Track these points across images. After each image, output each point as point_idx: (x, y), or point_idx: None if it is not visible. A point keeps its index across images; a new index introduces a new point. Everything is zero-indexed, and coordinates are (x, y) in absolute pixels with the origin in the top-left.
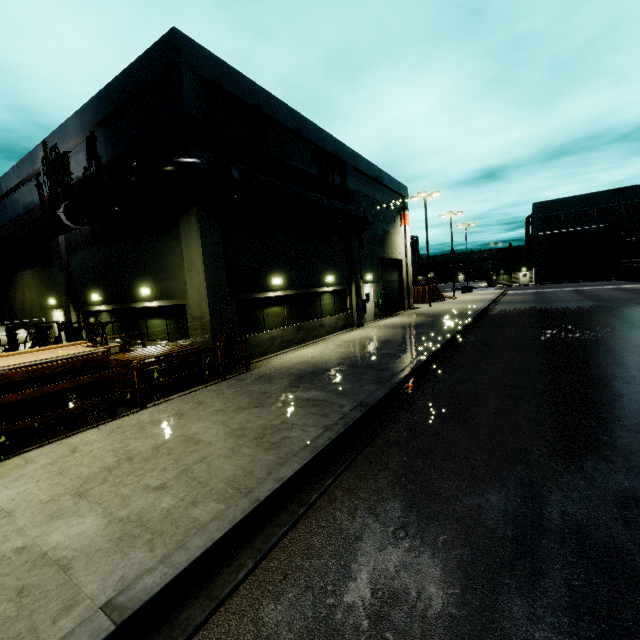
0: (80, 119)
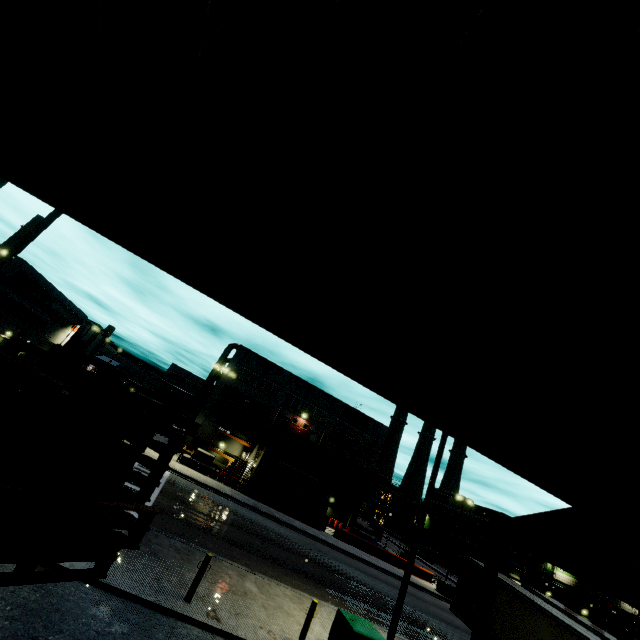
0: None
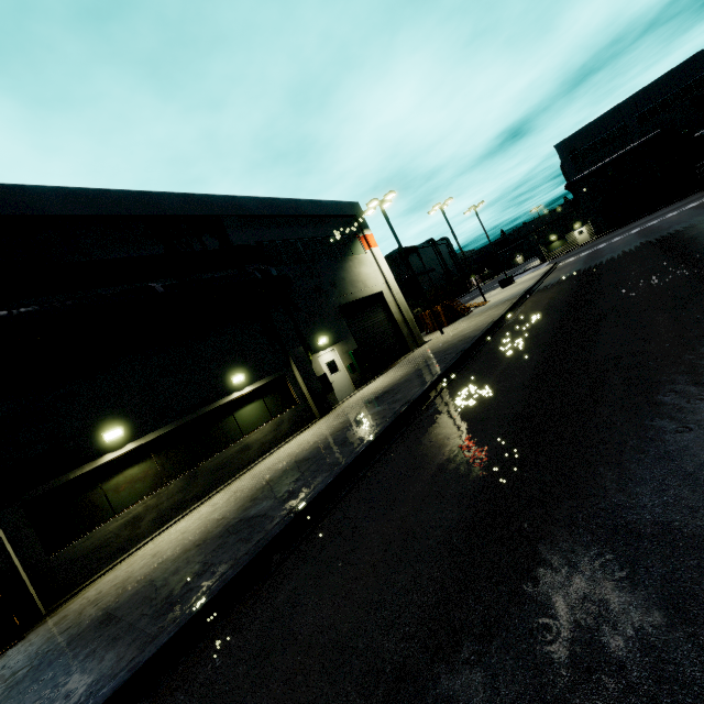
0: None
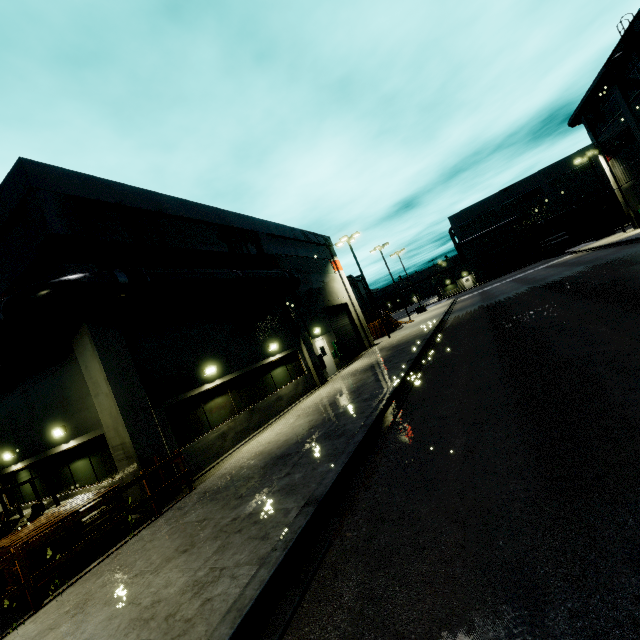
0: None
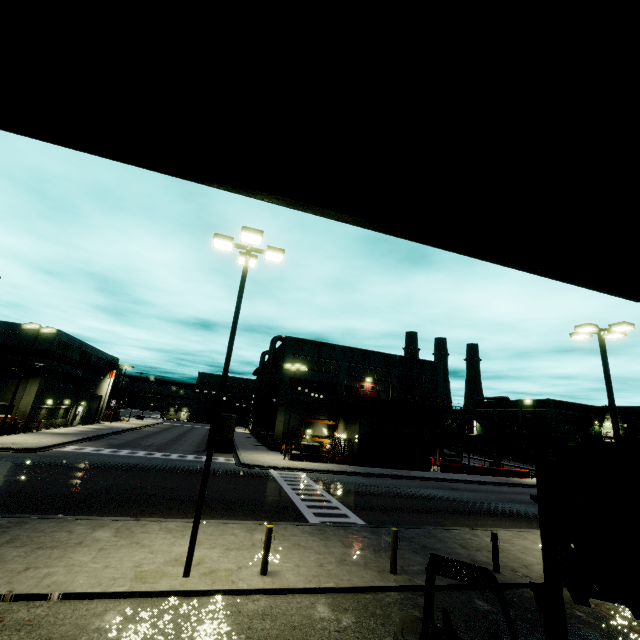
0: None
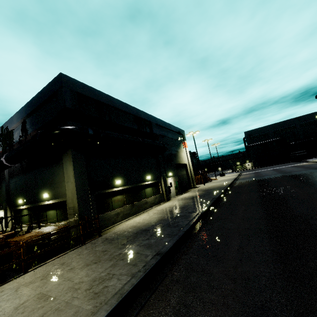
0: (19, 114)
